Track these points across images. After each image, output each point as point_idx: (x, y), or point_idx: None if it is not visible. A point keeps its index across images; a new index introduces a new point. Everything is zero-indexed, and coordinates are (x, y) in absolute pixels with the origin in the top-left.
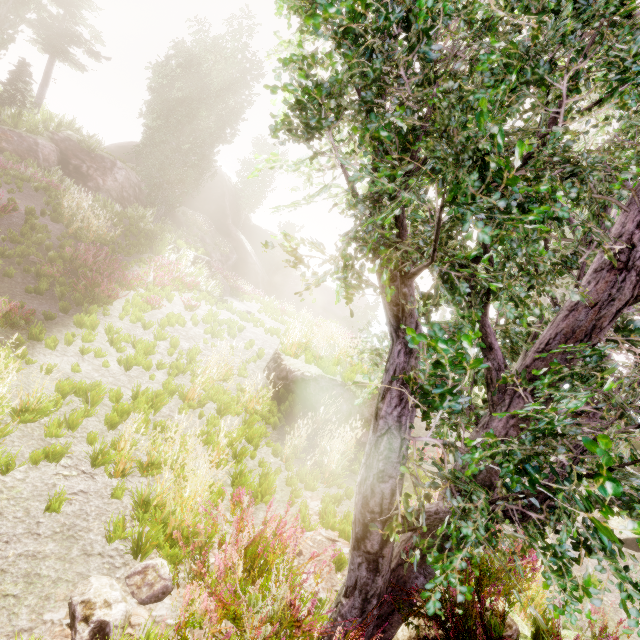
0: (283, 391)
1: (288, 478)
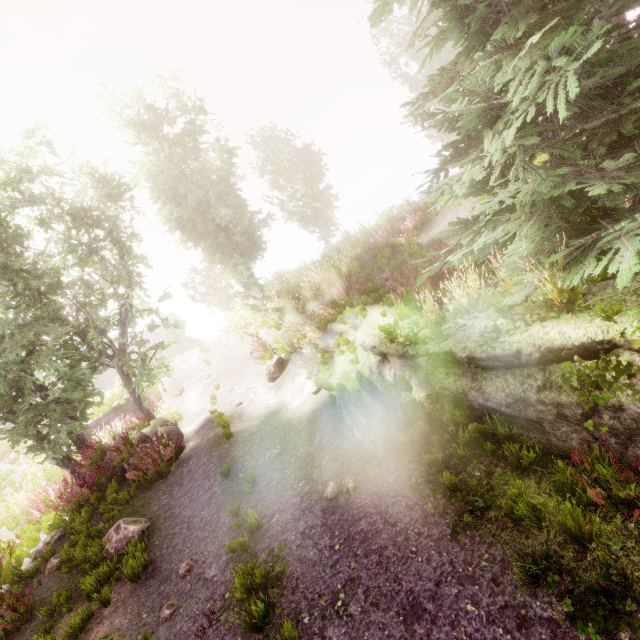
0: None
1: None
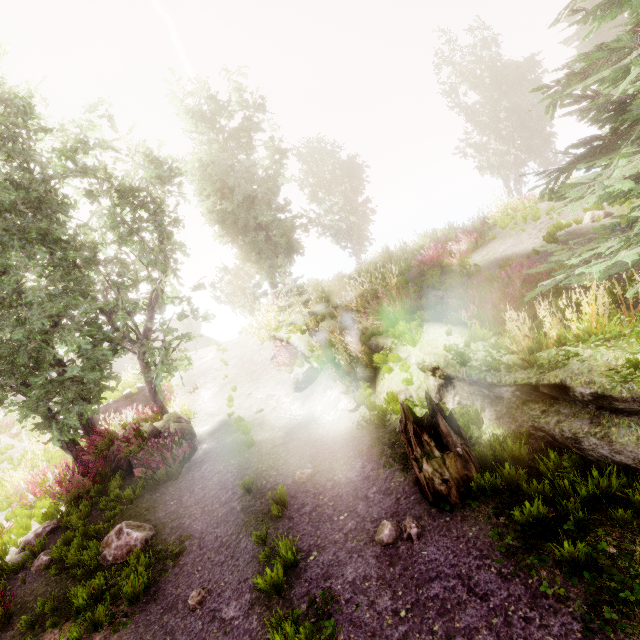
0: None
1: None
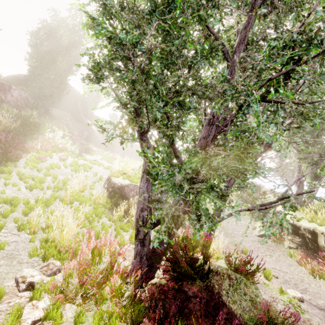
0: (113, 193)
1: (115, 228)
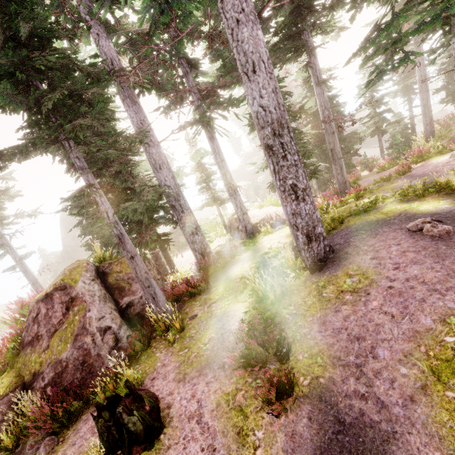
0: None
1: None
